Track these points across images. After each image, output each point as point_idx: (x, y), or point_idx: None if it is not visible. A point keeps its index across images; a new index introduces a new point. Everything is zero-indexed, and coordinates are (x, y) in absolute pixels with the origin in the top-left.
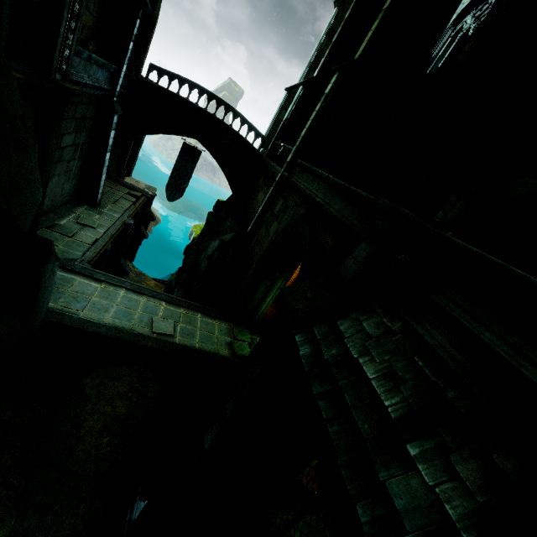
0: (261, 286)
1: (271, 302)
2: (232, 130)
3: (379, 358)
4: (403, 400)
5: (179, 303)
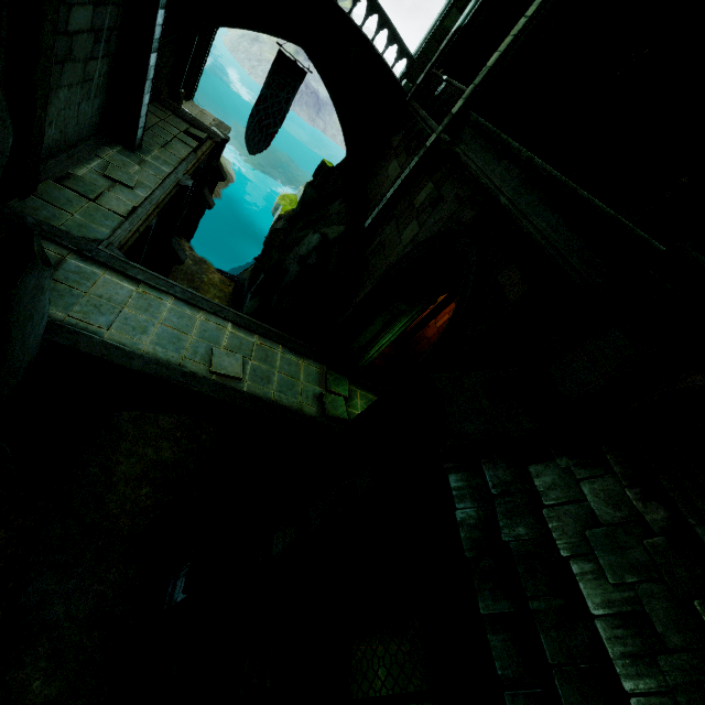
0: (375, 321)
1: (386, 345)
2: (364, 37)
3: (614, 576)
4: (663, 691)
5: (253, 327)
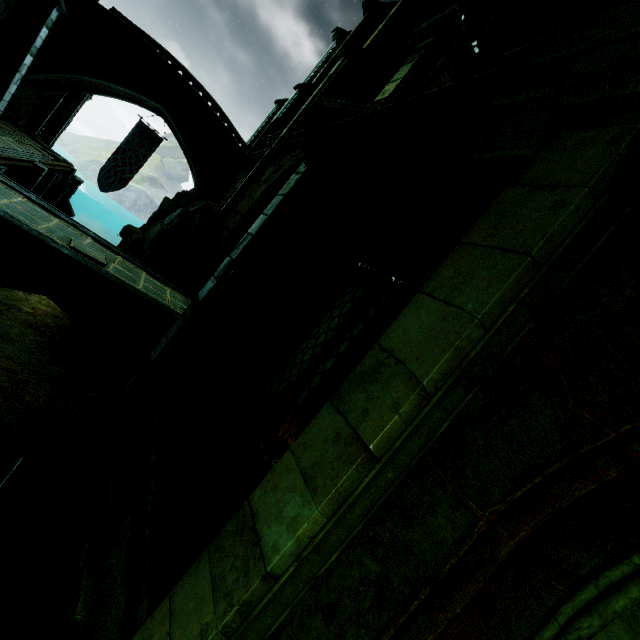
0: None
1: None
2: (212, 111)
3: None
4: None
5: (115, 249)
